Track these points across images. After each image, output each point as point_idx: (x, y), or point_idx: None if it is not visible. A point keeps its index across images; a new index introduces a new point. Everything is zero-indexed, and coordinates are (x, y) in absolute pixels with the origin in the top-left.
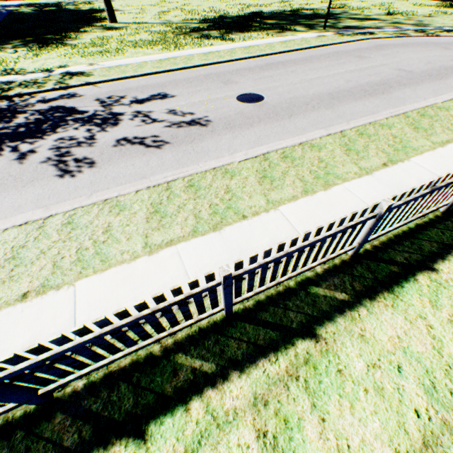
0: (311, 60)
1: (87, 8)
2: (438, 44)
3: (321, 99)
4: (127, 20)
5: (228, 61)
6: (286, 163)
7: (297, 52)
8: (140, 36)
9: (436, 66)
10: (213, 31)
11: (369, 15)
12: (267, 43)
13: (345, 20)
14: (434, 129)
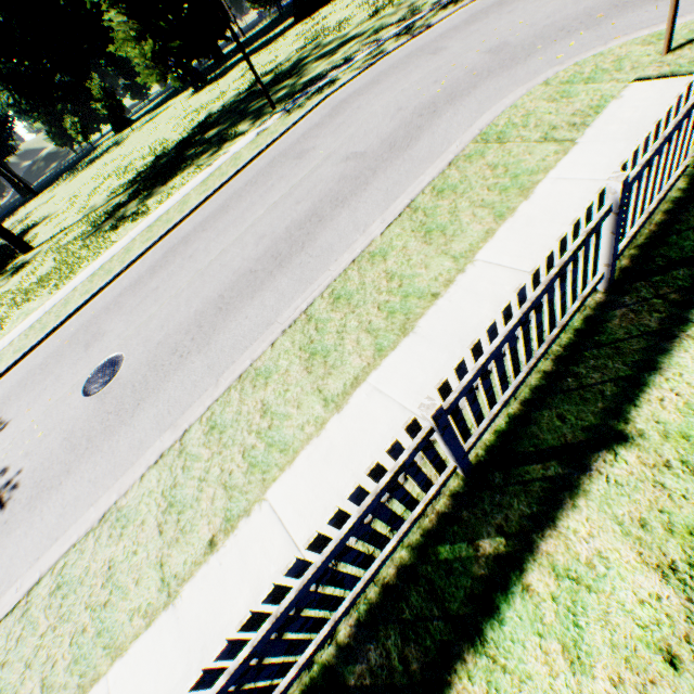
0: (229, 205)
1: (18, 233)
2: (427, 46)
3: (203, 320)
4: (48, 234)
5: (118, 275)
6: (49, 615)
7: (219, 193)
8: (43, 267)
9: (408, 112)
10: (133, 201)
11: (346, 34)
12: (183, 196)
13: (311, 65)
14: (344, 340)
